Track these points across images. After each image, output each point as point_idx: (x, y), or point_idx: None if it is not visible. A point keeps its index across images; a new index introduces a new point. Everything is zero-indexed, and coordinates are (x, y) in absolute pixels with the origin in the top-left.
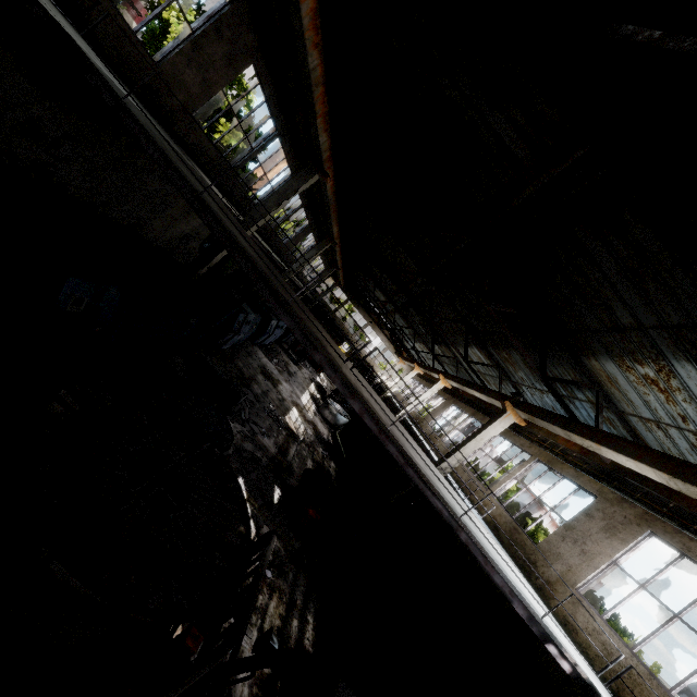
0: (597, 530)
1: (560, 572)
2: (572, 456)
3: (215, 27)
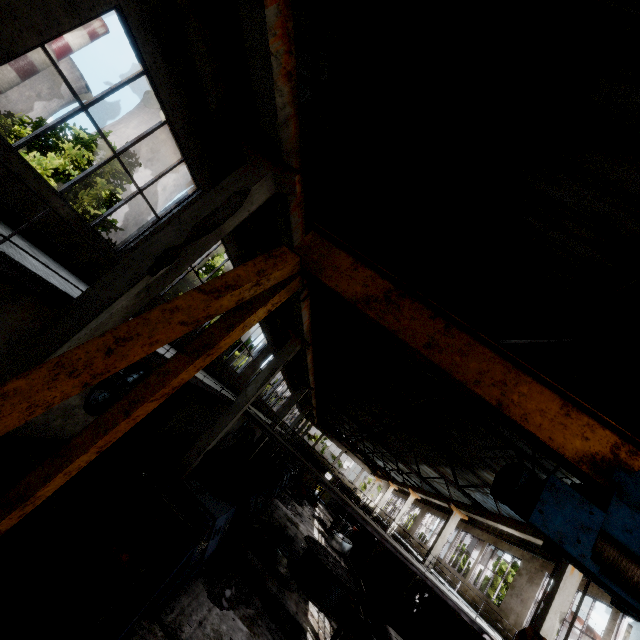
0: (525, 583)
1: (513, 620)
2: (504, 535)
3: (261, 353)
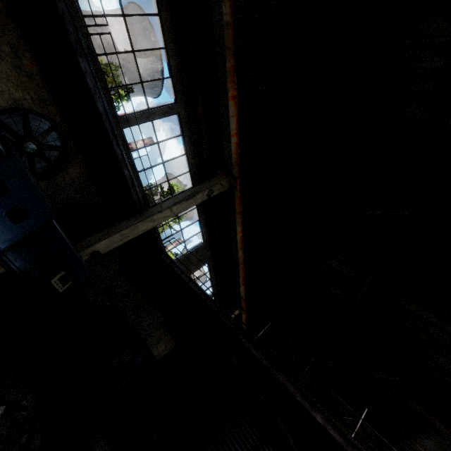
0: None
1: None
2: None
3: (196, 250)
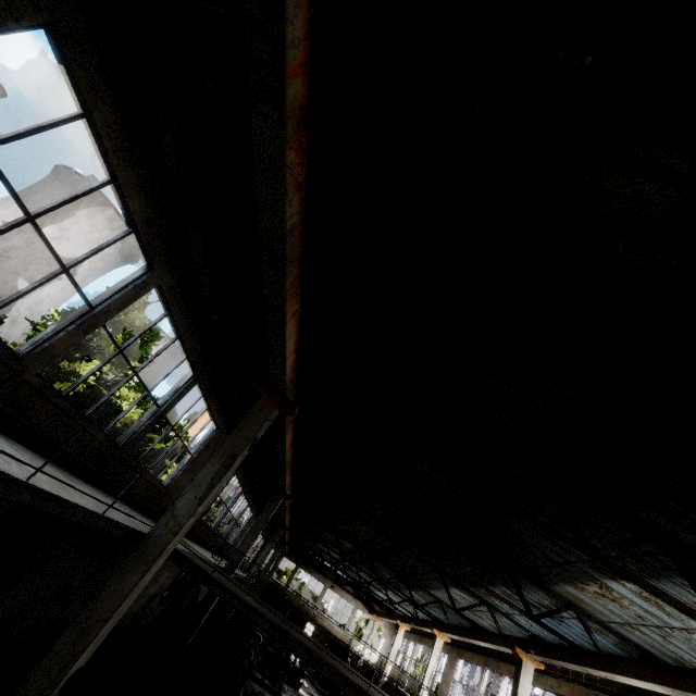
0: None
1: None
2: (598, 681)
3: (206, 446)
